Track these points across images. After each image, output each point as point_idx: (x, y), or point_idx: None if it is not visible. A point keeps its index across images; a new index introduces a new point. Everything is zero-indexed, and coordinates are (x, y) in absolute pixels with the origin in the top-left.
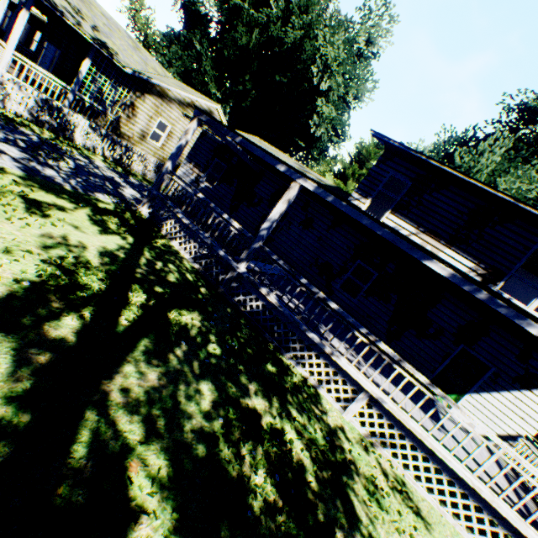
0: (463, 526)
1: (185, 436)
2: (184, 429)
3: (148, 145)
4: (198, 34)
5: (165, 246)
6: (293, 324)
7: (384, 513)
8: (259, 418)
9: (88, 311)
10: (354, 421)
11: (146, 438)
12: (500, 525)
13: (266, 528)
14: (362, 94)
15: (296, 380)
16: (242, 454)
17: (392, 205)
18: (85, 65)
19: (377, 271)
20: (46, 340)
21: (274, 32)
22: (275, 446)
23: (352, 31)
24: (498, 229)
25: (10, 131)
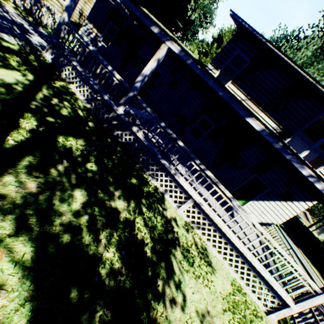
0: (233, 270)
1: (53, 229)
2: (54, 224)
3: (56, 1)
4: None
5: (63, 87)
6: (153, 153)
7: (190, 267)
8: (118, 214)
9: None
10: (183, 214)
11: (16, 232)
12: (252, 271)
13: (108, 286)
14: None
15: (150, 189)
16: (100, 239)
17: (233, 77)
18: None
19: (214, 123)
20: None
21: None
22: (126, 232)
23: None
24: (297, 103)
25: None
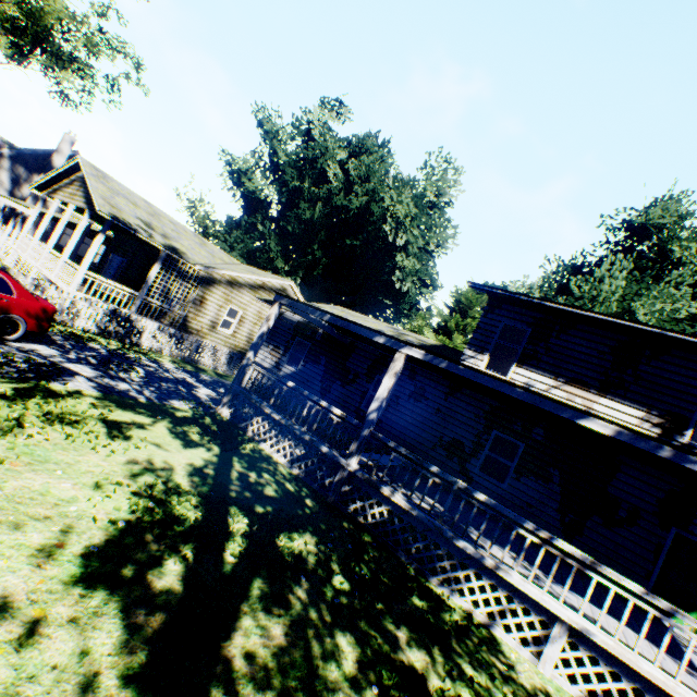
0: None
1: None
2: None
3: (218, 334)
4: (260, 217)
5: (254, 451)
6: (434, 531)
7: None
8: (423, 681)
9: (189, 549)
10: (558, 676)
11: None
12: None
13: None
14: (444, 241)
15: (457, 617)
16: None
17: (515, 357)
18: (154, 269)
19: (521, 440)
20: (152, 593)
21: (338, 202)
22: None
23: (418, 187)
24: (655, 365)
25: (81, 349)
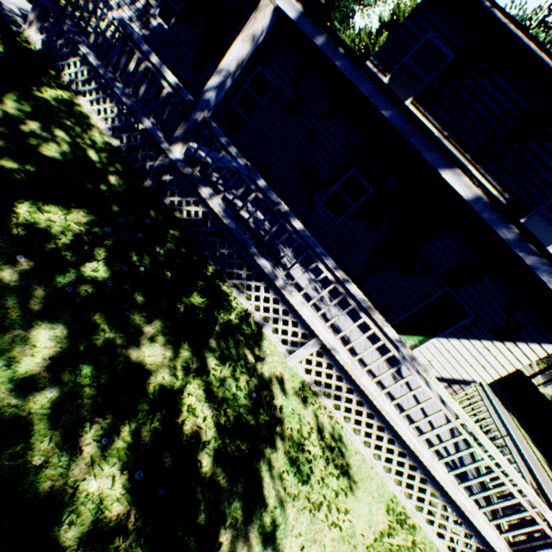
0: (392, 478)
1: None
2: None
3: None
4: None
5: (60, 102)
6: (241, 243)
7: (303, 484)
8: (142, 379)
9: None
10: (299, 368)
11: None
12: (430, 484)
13: None
14: None
15: (233, 316)
16: (81, 445)
17: (416, 91)
18: None
19: (373, 186)
20: None
21: None
22: (157, 420)
23: None
24: (546, 147)
25: None
